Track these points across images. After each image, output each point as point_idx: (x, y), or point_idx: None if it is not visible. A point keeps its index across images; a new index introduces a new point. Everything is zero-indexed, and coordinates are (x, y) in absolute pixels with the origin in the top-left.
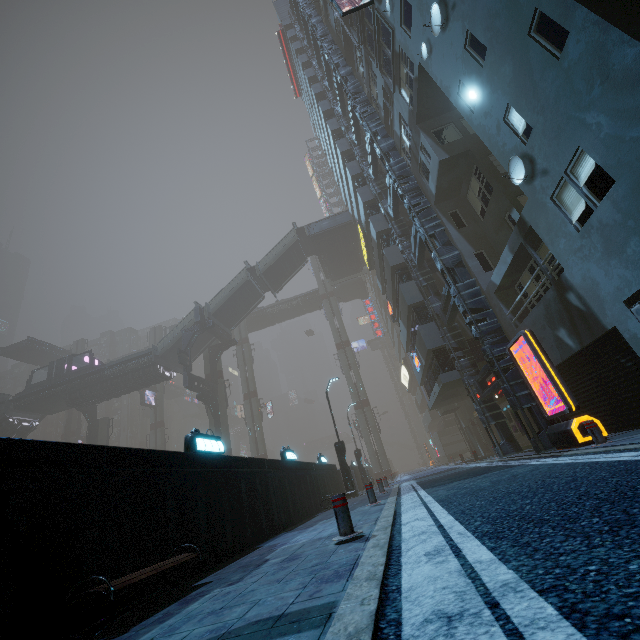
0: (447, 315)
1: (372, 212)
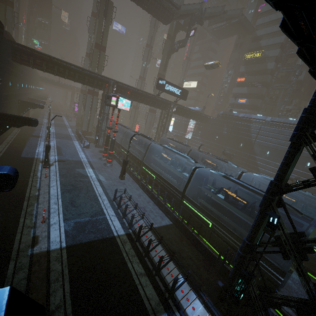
0: (271, 104)
1: (275, 60)
